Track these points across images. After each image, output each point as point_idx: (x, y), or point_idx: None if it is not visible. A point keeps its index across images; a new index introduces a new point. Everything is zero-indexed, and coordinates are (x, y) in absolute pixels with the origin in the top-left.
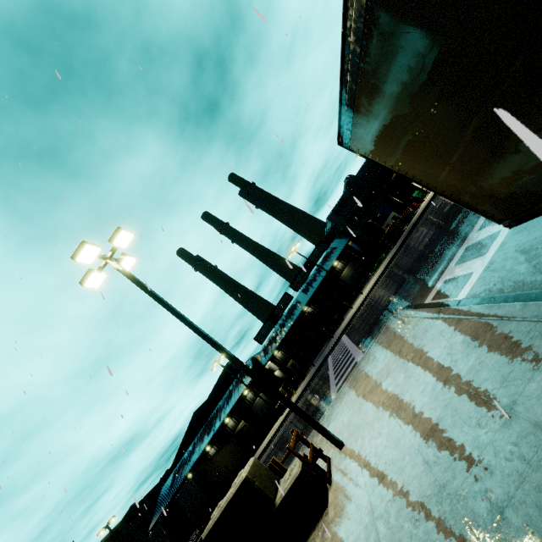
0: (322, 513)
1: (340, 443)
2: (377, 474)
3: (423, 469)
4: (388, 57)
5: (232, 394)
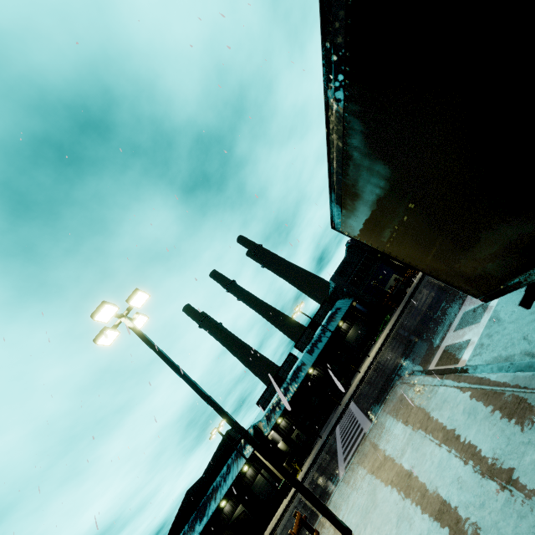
0: None
1: (348, 531)
2: None
3: None
4: (362, 177)
5: (230, 469)
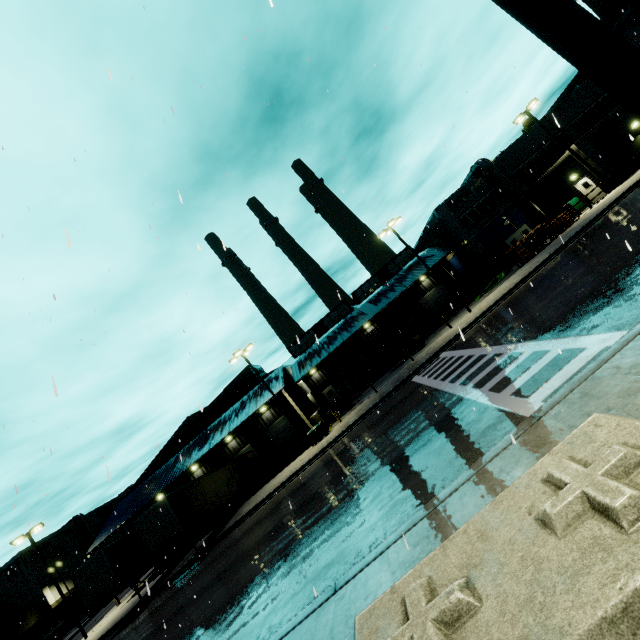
0: None
1: None
2: None
3: None
4: None
5: (246, 405)
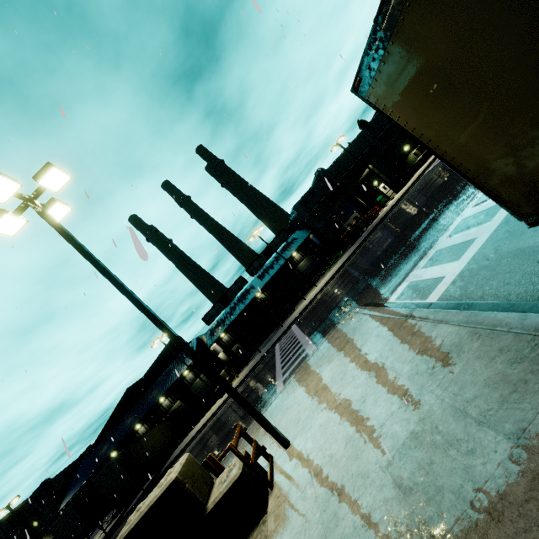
0: (258, 520)
1: (287, 442)
2: (331, 488)
3: (395, 495)
4: None
5: (171, 373)
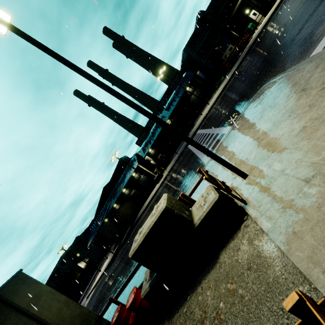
0: (238, 226)
1: (245, 173)
2: None
3: None
4: None
5: (125, 175)
